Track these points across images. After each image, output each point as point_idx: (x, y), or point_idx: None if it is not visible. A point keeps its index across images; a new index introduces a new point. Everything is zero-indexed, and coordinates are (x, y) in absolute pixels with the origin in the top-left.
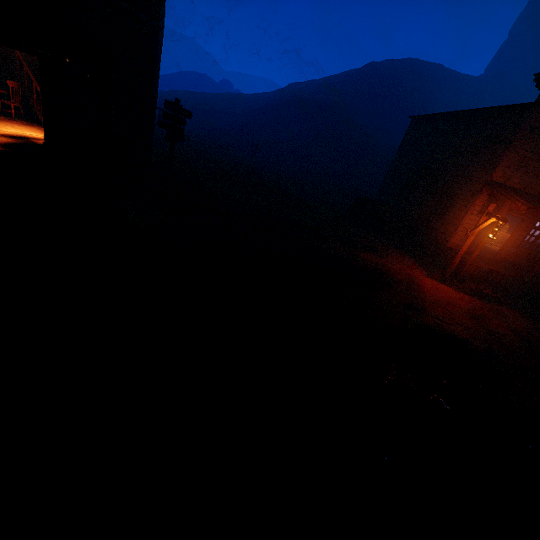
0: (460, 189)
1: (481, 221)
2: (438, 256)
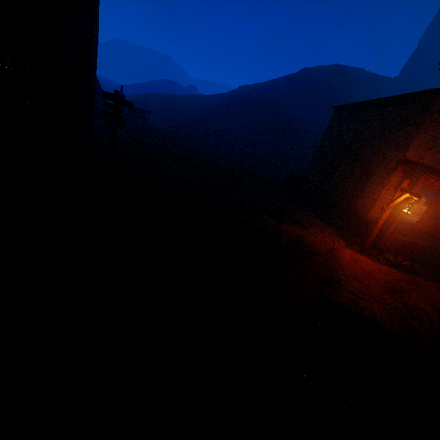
0: (377, 167)
1: (396, 196)
2: (359, 228)
